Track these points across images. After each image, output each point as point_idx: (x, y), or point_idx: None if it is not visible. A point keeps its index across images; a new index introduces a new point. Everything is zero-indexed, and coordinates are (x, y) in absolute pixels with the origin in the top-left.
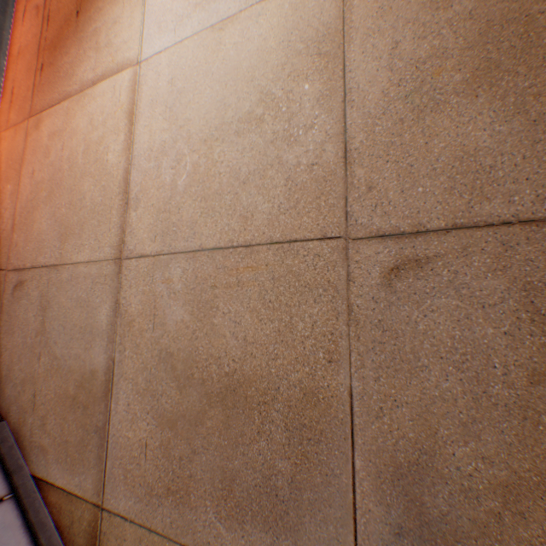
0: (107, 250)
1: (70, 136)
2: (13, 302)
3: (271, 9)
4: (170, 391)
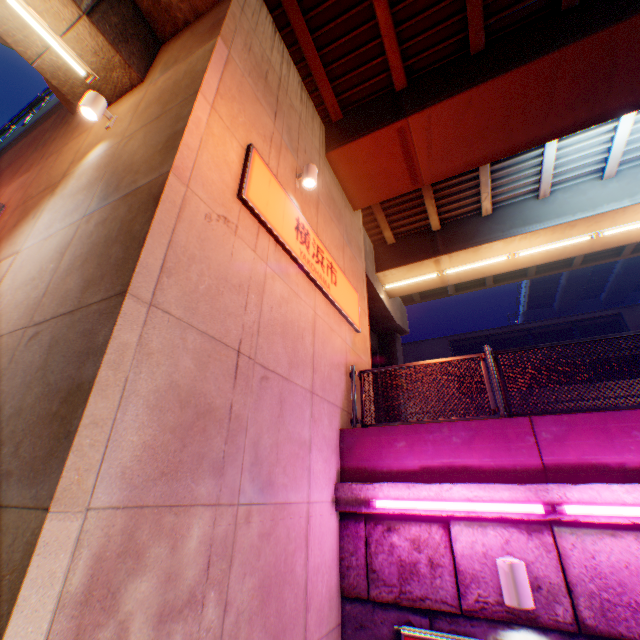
0: None
1: None
2: None
3: (62, 233)
4: None
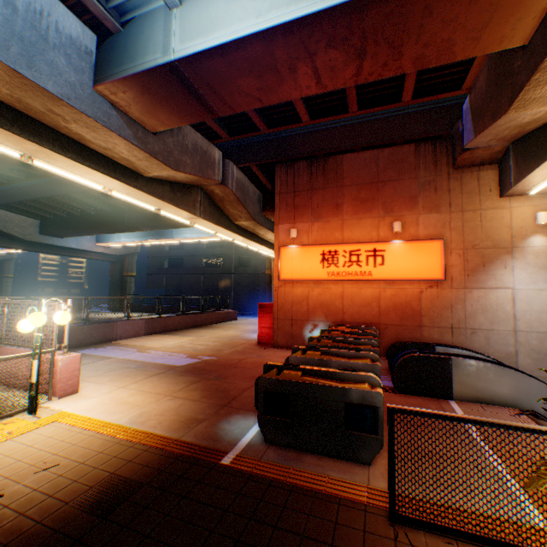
0: (509, 328)
1: (487, 299)
2: (470, 336)
3: None
4: (533, 354)
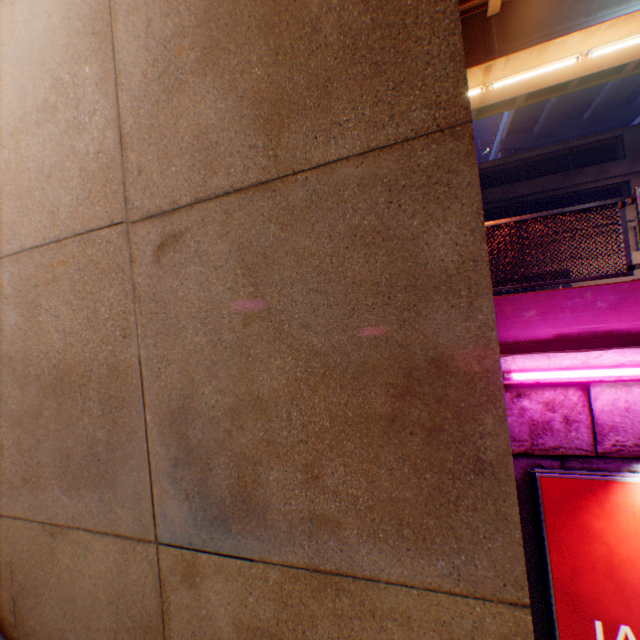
0: None
1: None
2: None
3: None
4: (15, 392)
